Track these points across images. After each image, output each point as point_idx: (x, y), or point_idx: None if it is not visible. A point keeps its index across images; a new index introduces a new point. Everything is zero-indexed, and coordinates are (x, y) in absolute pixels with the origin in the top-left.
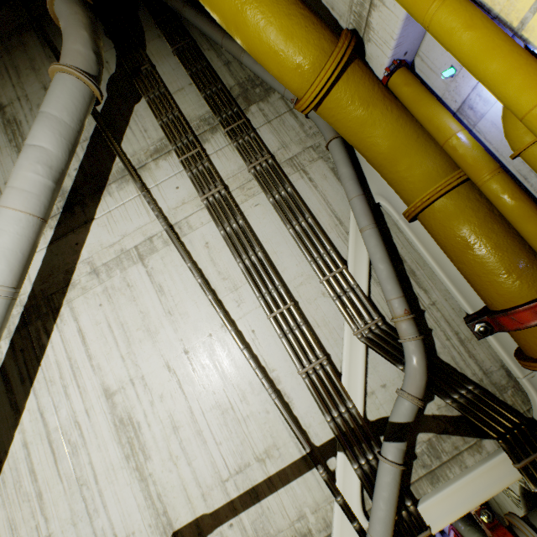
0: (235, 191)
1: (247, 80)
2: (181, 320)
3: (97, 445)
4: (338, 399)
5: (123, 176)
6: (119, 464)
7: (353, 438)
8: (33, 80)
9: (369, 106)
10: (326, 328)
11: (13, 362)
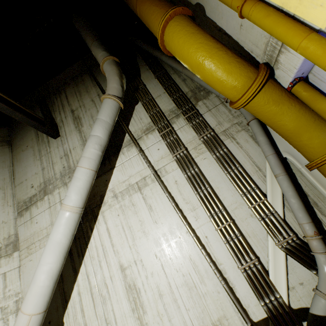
0: (191, 151)
1: (195, 88)
2: (162, 227)
3: (116, 300)
4: (268, 290)
5: (130, 143)
6: (128, 313)
7: (282, 320)
8: (87, 97)
9: (279, 104)
10: (255, 238)
11: (74, 244)
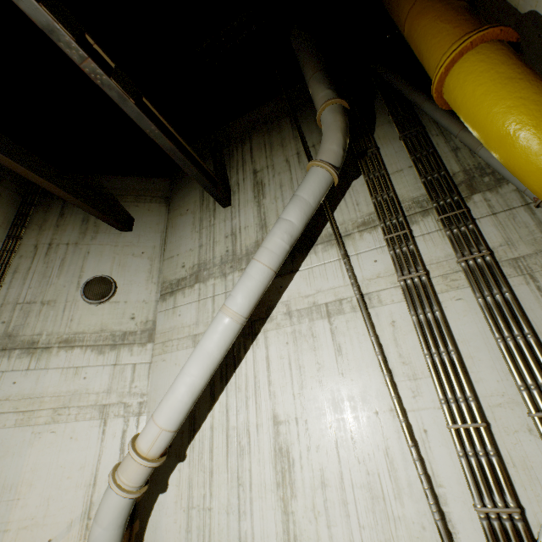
0: (435, 278)
1: (475, 167)
2: (351, 386)
3: (258, 459)
4: None
5: (329, 240)
6: (270, 486)
7: None
8: (280, 154)
9: None
10: (525, 473)
11: None
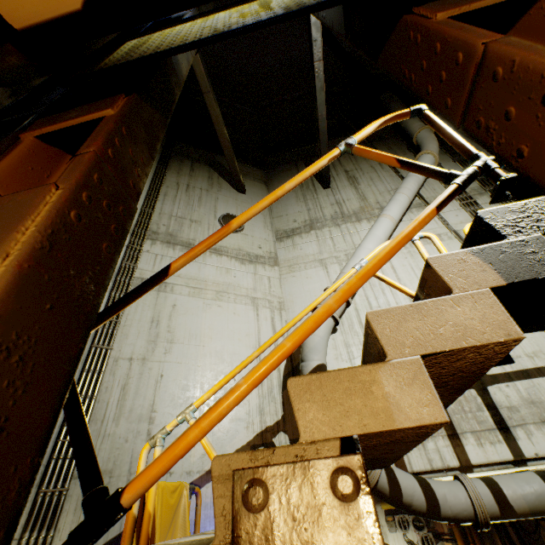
0: None
1: None
2: None
3: None
4: None
5: (420, 206)
6: None
7: None
8: (364, 163)
9: None
10: None
11: None
